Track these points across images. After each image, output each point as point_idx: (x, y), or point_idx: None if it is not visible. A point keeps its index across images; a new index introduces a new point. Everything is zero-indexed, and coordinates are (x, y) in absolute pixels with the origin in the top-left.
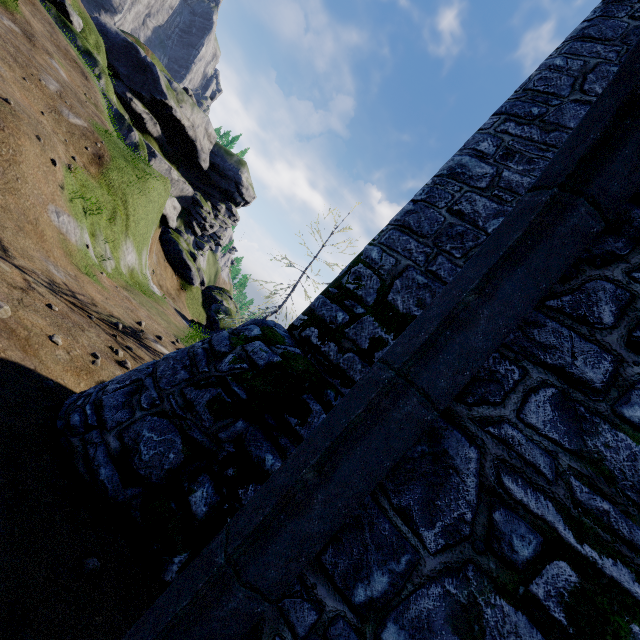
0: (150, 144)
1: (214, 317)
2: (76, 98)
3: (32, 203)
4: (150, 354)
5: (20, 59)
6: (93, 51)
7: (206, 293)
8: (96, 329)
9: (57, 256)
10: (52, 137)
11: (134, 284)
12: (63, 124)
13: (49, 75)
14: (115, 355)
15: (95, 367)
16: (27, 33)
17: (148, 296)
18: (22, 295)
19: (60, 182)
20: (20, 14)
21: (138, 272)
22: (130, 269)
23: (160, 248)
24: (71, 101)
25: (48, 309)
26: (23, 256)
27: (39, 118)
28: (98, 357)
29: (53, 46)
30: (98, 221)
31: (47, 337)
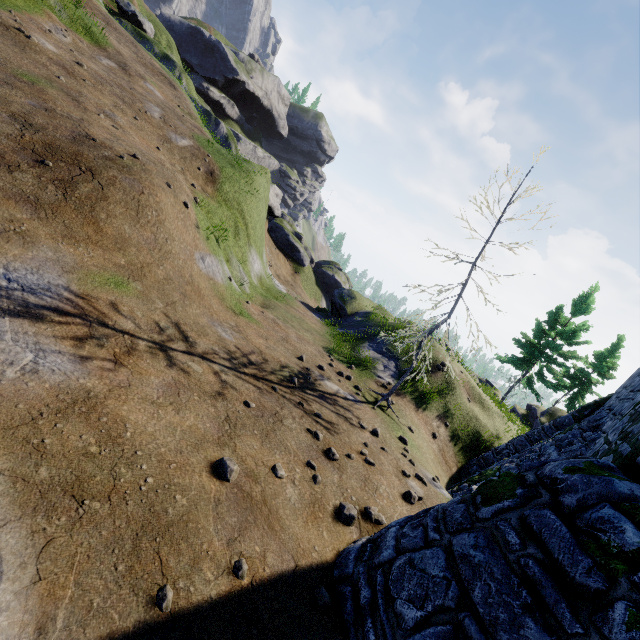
0: (233, 129)
1: (340, 304)
2: (175, 116)
3: (183, 260)
4: (331, 406)
5: (126, 98)
6: (167, 52)
7: (317, 271)
8: (286, 406)
9: (216, 309)
10: (176, 176)
11: (265, 291)
12: (175, 152)
13: (150, 102)
14: (317, 442)
15: (319, 487)
16: (121, 64)
17: (279, 300)
18: (224, 406)
19: (195, 223)
20: (111, 47)
21: (264, 276)
22: (259, 277)
23: (269, 237)
24: (173, 122)
25: (248, 410)
26: (198, 333)
27: (158, 156)
28: (314, 467)
29: (142, 67)
30: (227, 243)
31: (271, 473)
